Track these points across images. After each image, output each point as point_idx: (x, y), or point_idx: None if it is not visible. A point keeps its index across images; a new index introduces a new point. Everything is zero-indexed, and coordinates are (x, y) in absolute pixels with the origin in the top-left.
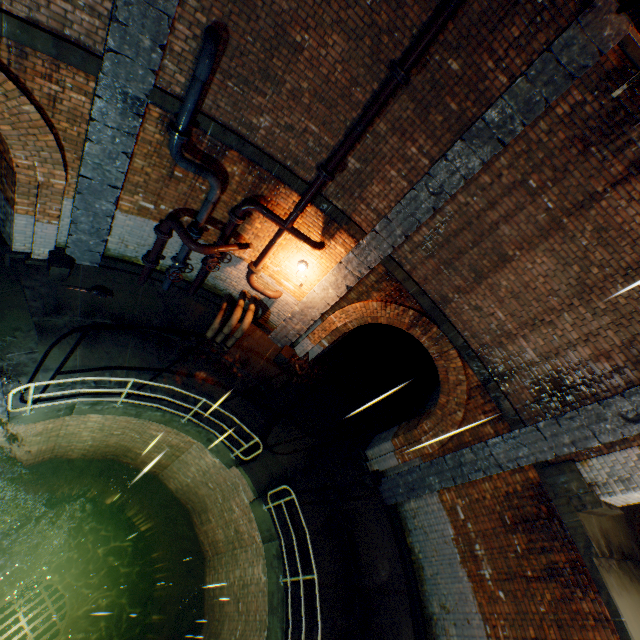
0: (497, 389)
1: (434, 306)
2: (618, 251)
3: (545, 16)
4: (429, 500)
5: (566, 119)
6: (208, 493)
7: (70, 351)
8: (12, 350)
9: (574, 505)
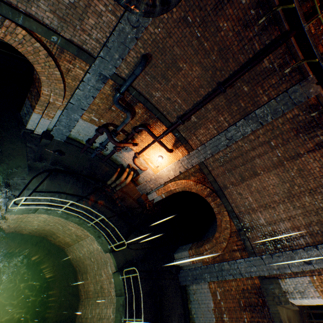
0: (244, 235)
1: (220, 189)
2: (307, 181)
3: (286, 78)
4: (203, 286)
5: (290, 120)
6: (90, 263)
7: (42, 181)
8: (15, 176)
9: (276, 301)
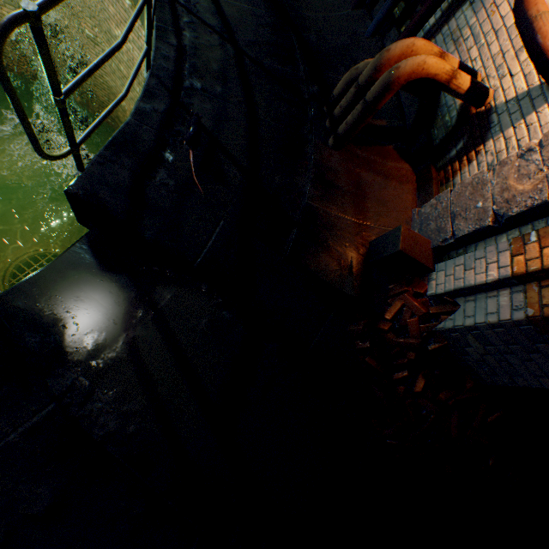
0: None
1: None
2: None
3: None
4: None
5: None
6: None
7: None
8: None
9: None
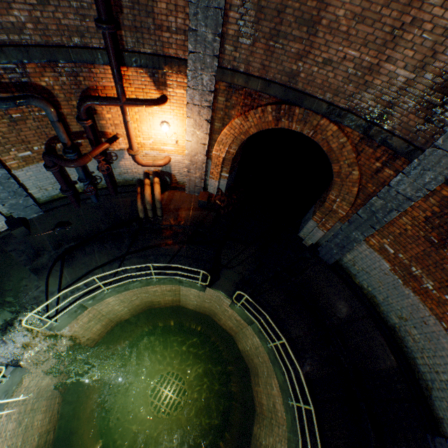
0: (381, 132)
1: (285, 89)
2: None
3: None
4: (360, 249)
5: None
6: (210, 305)
7: (60, 275)
8: (27, 292)
9: None
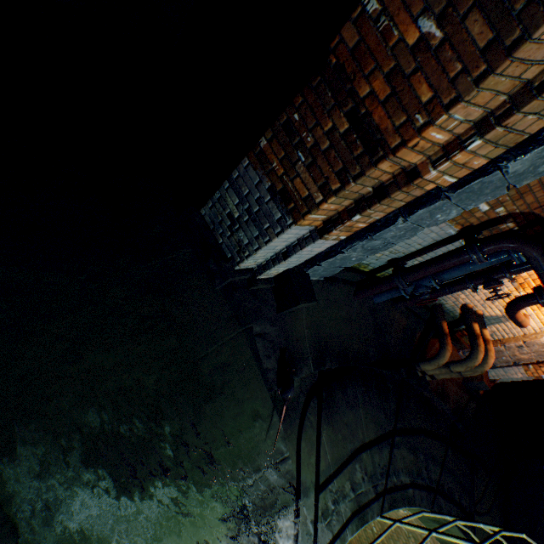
0: None
1: None
2: None
3: None
4: None
5: None
6: None
7: (316, 439)
8: (259, 462)
9: None
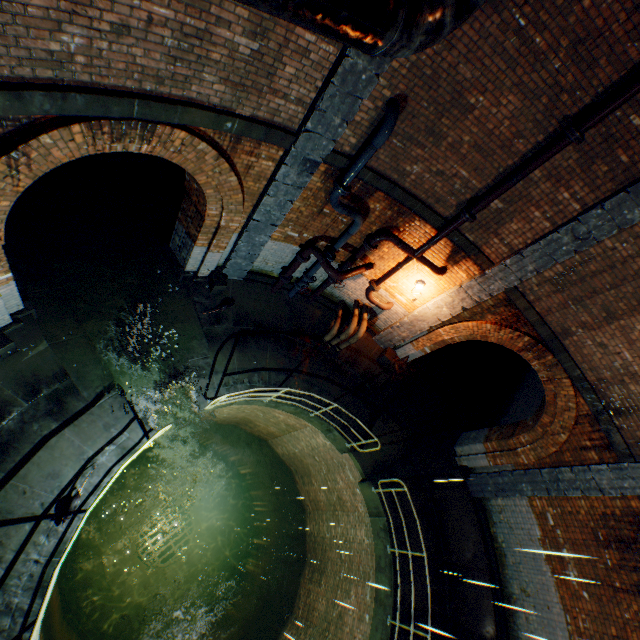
0: (609, 422)
1: (553, 336)
2: None
3: None
4: (517, 502)
5: None
6: (313, 463)
7: (229, 356)
8: (193, 356)
9: None
